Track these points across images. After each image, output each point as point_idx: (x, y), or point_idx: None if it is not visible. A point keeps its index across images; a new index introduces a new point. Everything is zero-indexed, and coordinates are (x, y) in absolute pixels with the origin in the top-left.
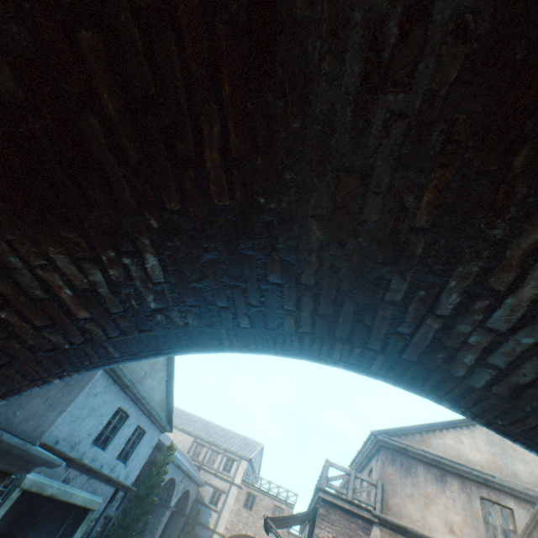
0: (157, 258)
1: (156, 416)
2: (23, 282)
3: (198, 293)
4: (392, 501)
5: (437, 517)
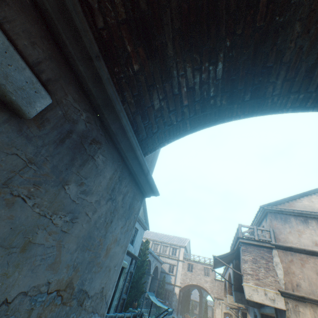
0: (222, 64)
1: (141, 221)
2: (173, 84)
3: (232, 83)
4: (280, 237)
5: (307, 240)
